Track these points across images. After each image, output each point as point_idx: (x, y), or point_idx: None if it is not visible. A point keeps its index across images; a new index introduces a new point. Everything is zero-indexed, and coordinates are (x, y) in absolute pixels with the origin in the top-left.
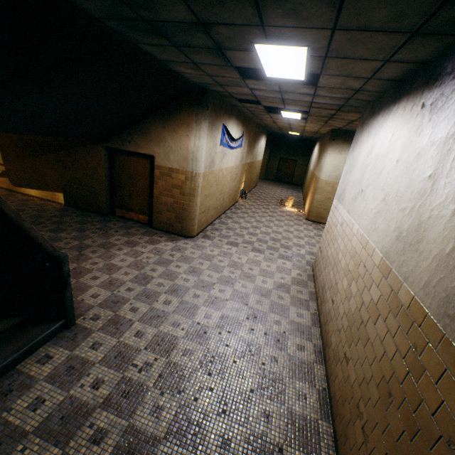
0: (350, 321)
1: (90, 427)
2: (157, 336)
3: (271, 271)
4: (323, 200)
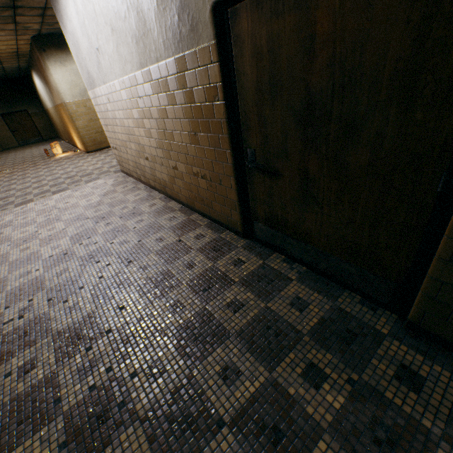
0: (161, 145)
1: (9, 377)
2: (11, 294)
3: (89, 193)
4: (88, 125)
